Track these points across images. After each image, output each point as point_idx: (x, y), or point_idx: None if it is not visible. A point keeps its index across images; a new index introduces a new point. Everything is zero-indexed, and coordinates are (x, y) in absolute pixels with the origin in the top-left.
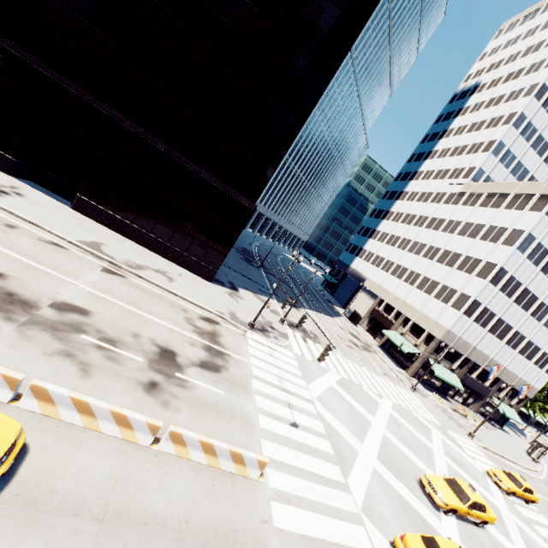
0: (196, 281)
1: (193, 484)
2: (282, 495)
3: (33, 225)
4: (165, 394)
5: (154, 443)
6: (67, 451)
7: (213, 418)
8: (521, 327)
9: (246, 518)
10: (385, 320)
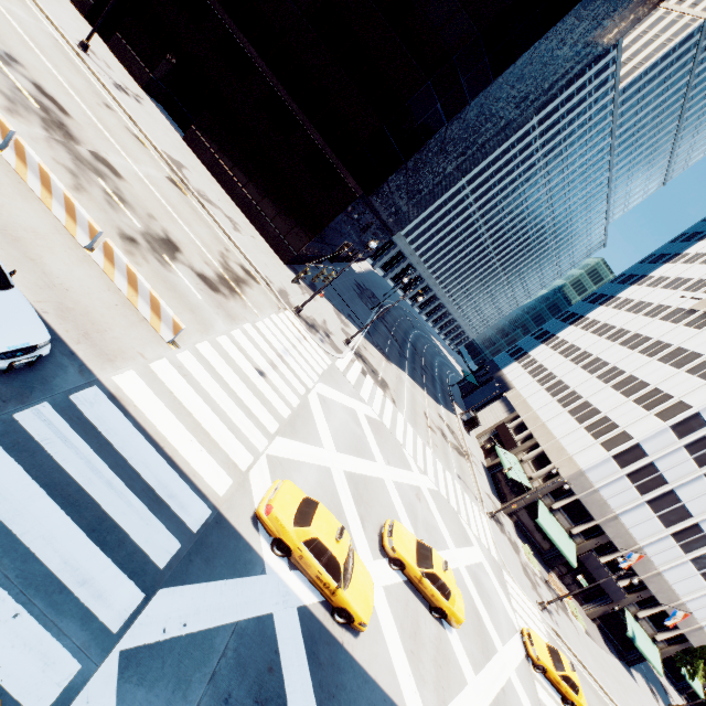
0: (268, 252)
1: (99, 289)
2: (183, 369)
3: (131, 120)
4: (138, 251)
5: (91, 252)
6: (13, 194)
7: (169, 295)
8: None
9: (126, 338)
10: (509, 440)
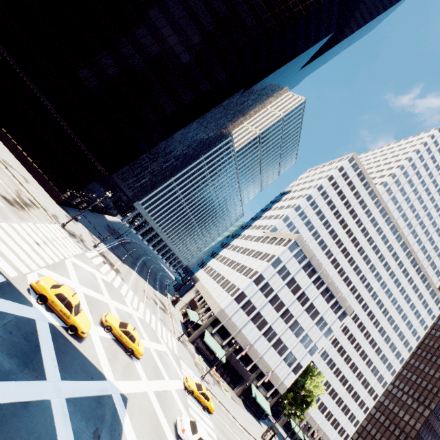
0: (47, 196)
1: None
2: None
3: None
4: None
5: None
6: None
7: None
8: (274, 324)
9: None
10: (195, 305)
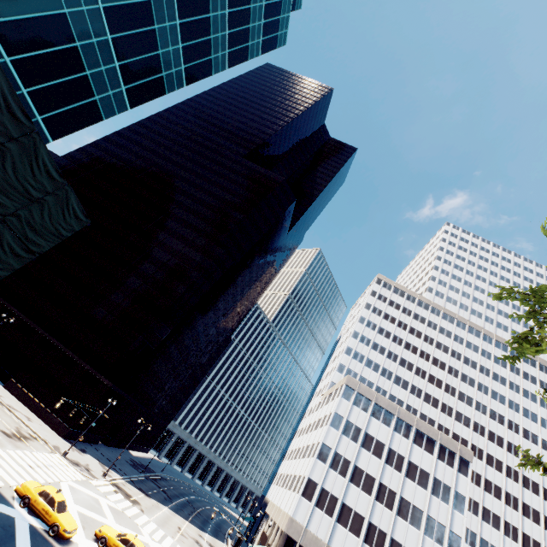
0: (50, 431)
1: None
2: None
3: None
4: None
5: None
6: None
7: None
8: (373, 517)
9: None
10: (264, 538)
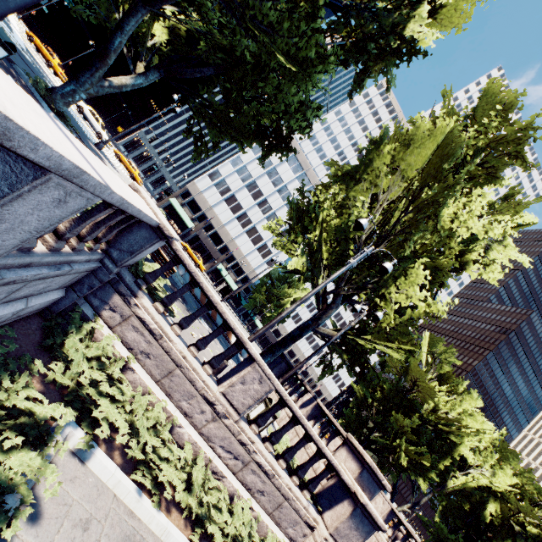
0: None
1: None
2: None
3: None
4: None
5: None
6: None
7: None
8: (249, 212)
9: None
10: None
